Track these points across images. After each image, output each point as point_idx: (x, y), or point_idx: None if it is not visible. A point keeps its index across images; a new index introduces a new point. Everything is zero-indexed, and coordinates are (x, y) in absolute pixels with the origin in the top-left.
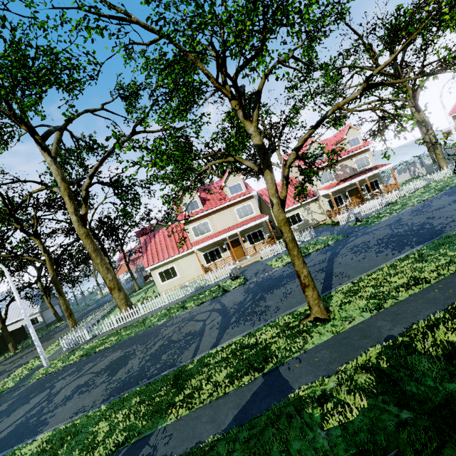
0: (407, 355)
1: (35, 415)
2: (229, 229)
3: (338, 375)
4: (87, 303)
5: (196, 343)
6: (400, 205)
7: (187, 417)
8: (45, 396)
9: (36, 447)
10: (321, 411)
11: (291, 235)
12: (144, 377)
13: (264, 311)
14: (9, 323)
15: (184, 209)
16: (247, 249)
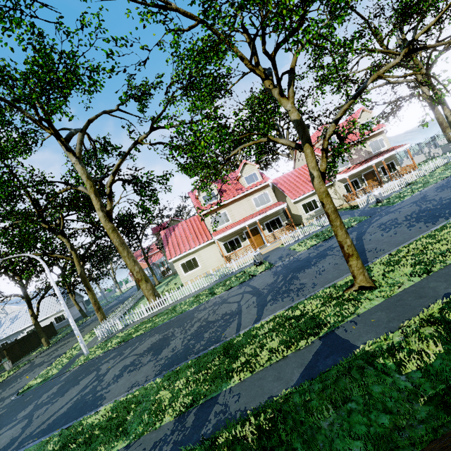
0: None
1: (90, 393)
2: (248, 218)
3: (401, 330)
4: (108, 300)
5: (236, 320)
6: (422, 184)
7: (250, 378)
8: (94, 377)
9: (102, 416)
10: (394, 360)
11: (333, 206)
12: (192, 353)
13: (300, 287)
14: (38, 320)
15: (203, 200)
16: (266, 237)
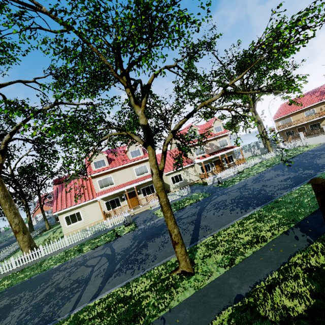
0: (253, 320)
1: None
2: (128, 183)
3: None
4: (0, 240)
5: (79, 292)
6: (246, 174)
7: None
8: None
9: None
10: None
11: (165, 200)
12: None
13: (144, 259)
14: None
15: (93, 165)
16: (141, 200)
